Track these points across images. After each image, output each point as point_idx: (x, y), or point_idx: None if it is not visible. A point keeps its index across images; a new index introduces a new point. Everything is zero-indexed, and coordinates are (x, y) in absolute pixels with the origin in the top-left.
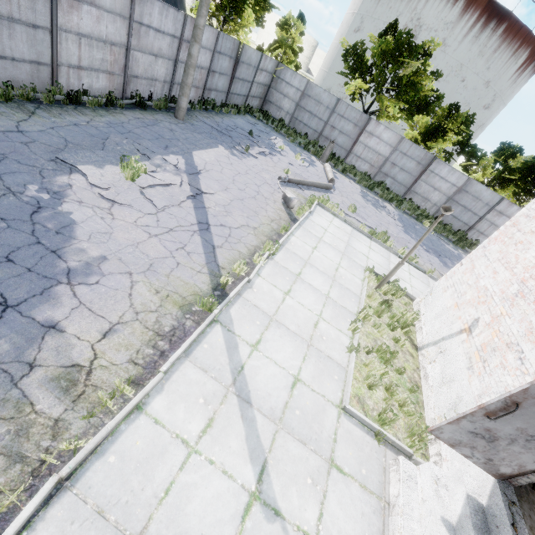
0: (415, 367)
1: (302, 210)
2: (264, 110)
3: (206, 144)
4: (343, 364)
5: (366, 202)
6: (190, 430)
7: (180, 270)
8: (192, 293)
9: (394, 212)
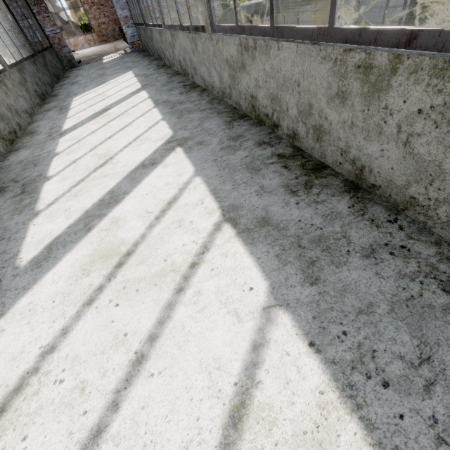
0: None
1: None
2: None
3: None
4: None
5: None
6: None
7: None
8: None
9: None
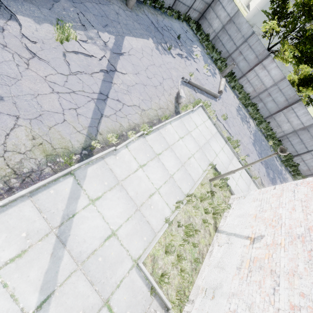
0: (208, 243)
1: (186, 107)
2: (199, 23)
3: (140, 33)
4: (155, 230)
5: (237, 115)
6: (0, 256)
7: (64, 126)
8: (63, 147)
9: (253, 128)
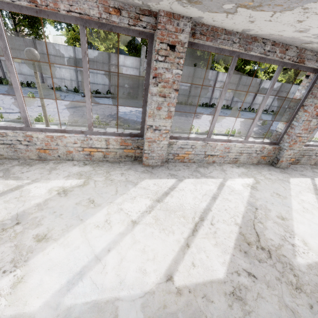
0: None
1: None
2: None
3: None
4: None
5: None
6: None
7: None
8: None
9: None
